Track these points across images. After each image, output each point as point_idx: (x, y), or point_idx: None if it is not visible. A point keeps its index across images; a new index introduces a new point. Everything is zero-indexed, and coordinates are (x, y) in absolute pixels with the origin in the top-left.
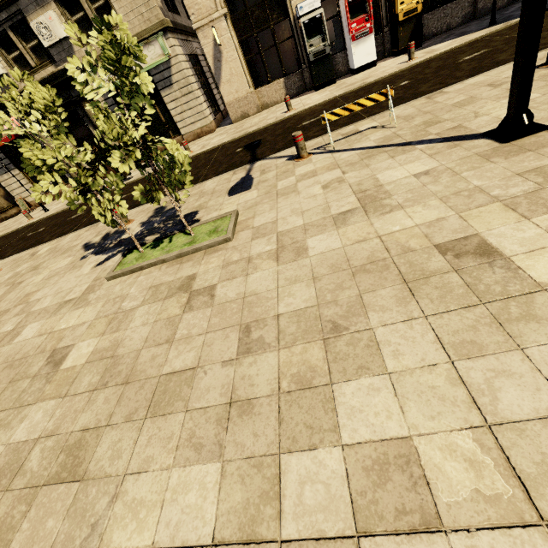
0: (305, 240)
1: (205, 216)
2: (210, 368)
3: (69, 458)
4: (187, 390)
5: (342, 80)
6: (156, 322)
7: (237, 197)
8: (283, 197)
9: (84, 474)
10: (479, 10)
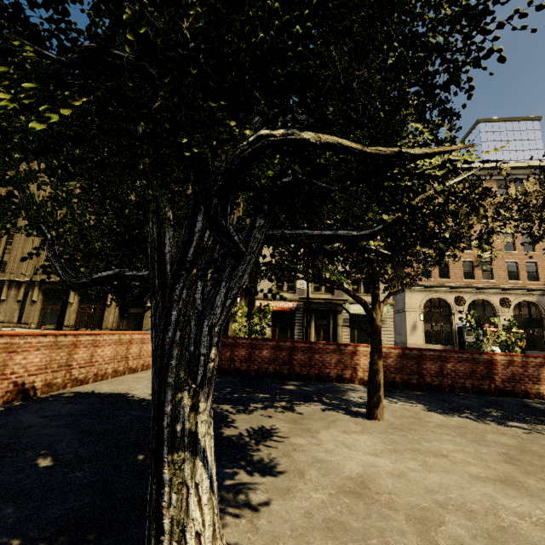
0: None
1: None
2: None
3: None
4: None
5: None
6: None
7: None
8: None
9: None
10: None
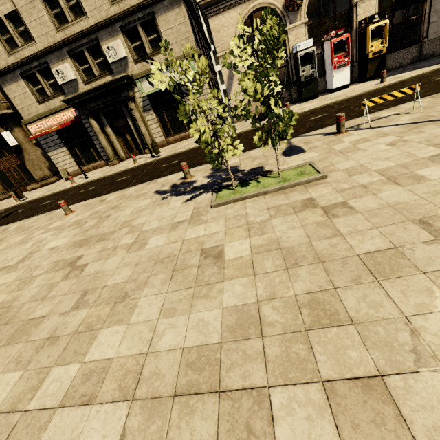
0: (413, 172)
1: (275, 168)
2: (413, 246)
3: (316, 311)
4: (405, 260)
5: (323, 96)
6: (304, 226)
7: (297, 156)
8: (351, 153)
9: (351, 320)
10: (423, 55)
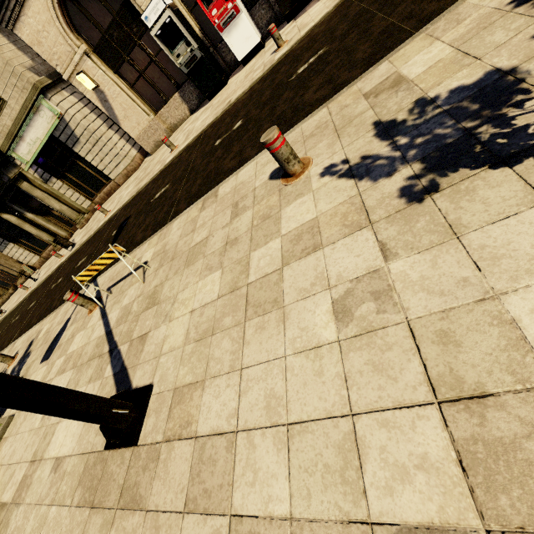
0: None
1: None
2: None
3: None
4: None
5: (231, 80)
6: None
7: (38, 371)
8: None
9: None
10: None
